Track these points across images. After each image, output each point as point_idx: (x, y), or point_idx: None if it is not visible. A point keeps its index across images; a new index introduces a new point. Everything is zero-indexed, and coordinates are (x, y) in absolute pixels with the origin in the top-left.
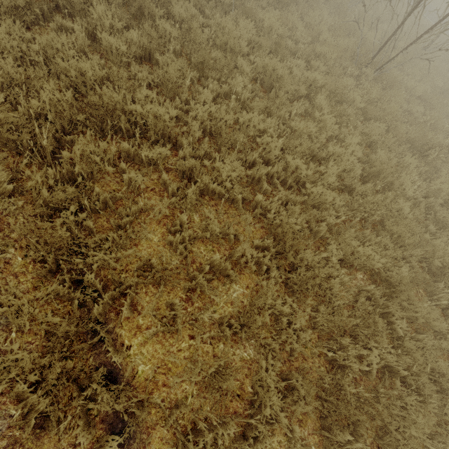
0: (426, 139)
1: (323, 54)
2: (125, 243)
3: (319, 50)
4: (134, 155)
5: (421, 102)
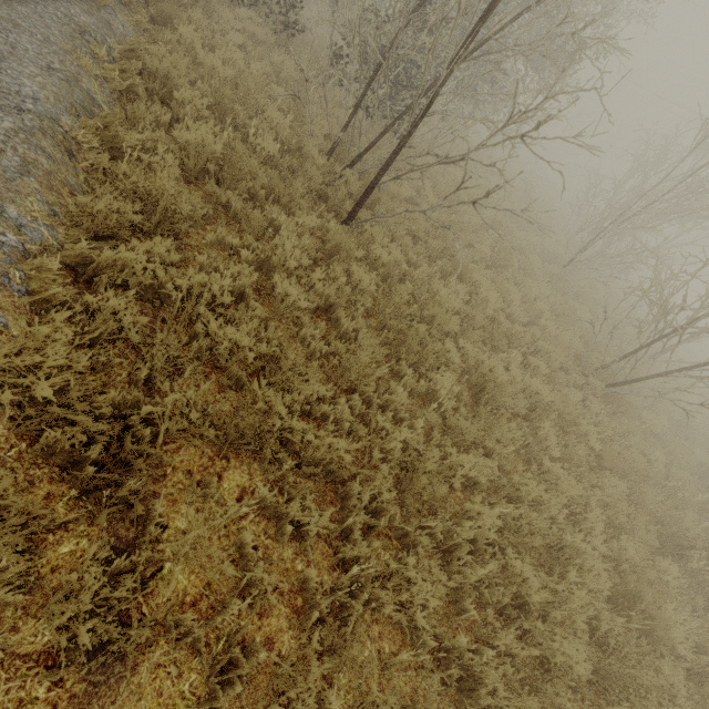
0: (683, 526)
1: (545, 349)
2: None
3: (542, 343)
4: (268, 506)
5: (661, 446)
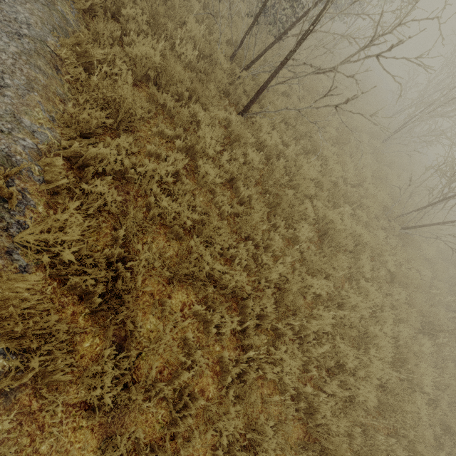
0: (437, 318)
1: (367, 204)
2: (168, 455)
3: (365, 201)
4: (200, 315)
5: (430, 267)
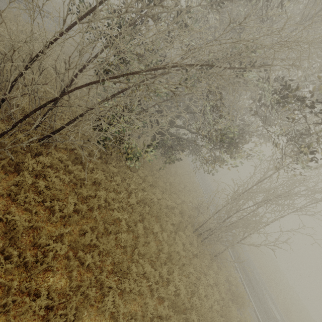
0: None
1: None
2: None
3: None
4: None
5: None
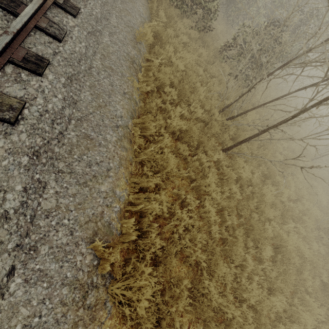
0: None
1: (305, 220)
2: None
3: (304, 217)
4: None
5: None
